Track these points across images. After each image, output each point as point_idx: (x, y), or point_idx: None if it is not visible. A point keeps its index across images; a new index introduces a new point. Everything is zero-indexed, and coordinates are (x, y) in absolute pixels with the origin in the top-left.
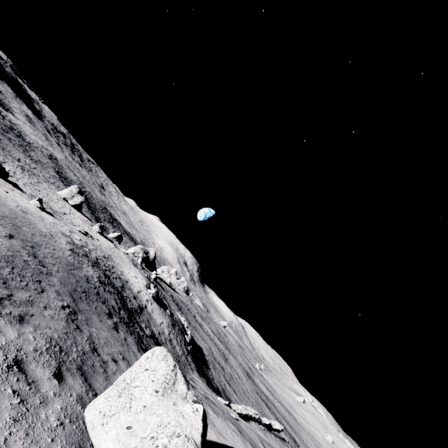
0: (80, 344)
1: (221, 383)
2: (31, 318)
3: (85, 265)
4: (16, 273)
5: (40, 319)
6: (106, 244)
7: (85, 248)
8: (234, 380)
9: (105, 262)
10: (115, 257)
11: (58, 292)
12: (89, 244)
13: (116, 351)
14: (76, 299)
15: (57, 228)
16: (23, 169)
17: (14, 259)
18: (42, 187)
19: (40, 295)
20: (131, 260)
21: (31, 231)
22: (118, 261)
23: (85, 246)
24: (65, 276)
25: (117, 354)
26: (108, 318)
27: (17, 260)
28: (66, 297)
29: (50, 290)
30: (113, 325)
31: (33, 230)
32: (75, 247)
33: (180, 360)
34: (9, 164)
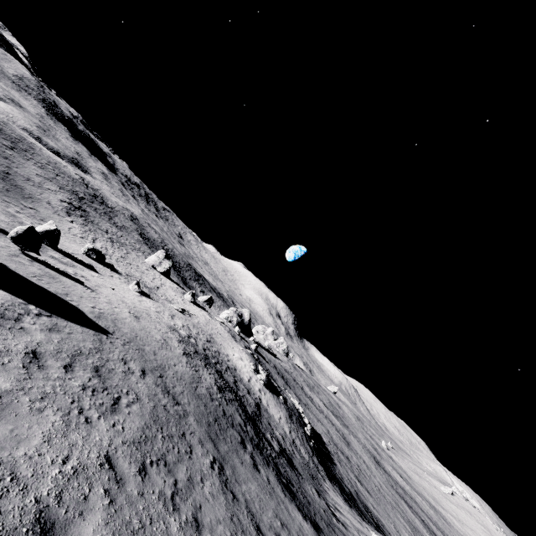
0: (246, 528)
1: (352, 483)
2: (202, 515)
3: (200, 370)
4: (166, 436)
5: (207, 509)
6: (202, 318)
7: (191, 338)
8: (364, 473)
9: (211, 350)
10: (216, 336)
11: (201, 442)
12: (191, 328)
13: (272, 515)
14: (215, 440)
15: (163, 322)
16: (112, 242)
17: (157, 411)
18: (131, 259)
19: (192, 460)
20: (229, 331)
21: (151, 348)
22: (220, 340)
23: (190, 334)
24: (195, 405)
25: (275, 520)
26: (244, 449)
27: (159, 410)
28: (208, 445)
29: (195, 442)
30: (251, 460)
31: (152, 345)
32: (185, 345)
33: (311, 472)
34: (100, 240)
